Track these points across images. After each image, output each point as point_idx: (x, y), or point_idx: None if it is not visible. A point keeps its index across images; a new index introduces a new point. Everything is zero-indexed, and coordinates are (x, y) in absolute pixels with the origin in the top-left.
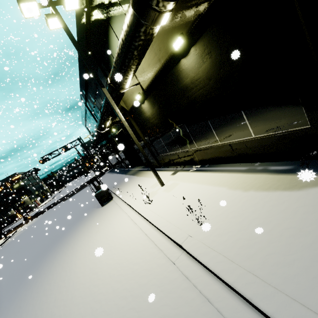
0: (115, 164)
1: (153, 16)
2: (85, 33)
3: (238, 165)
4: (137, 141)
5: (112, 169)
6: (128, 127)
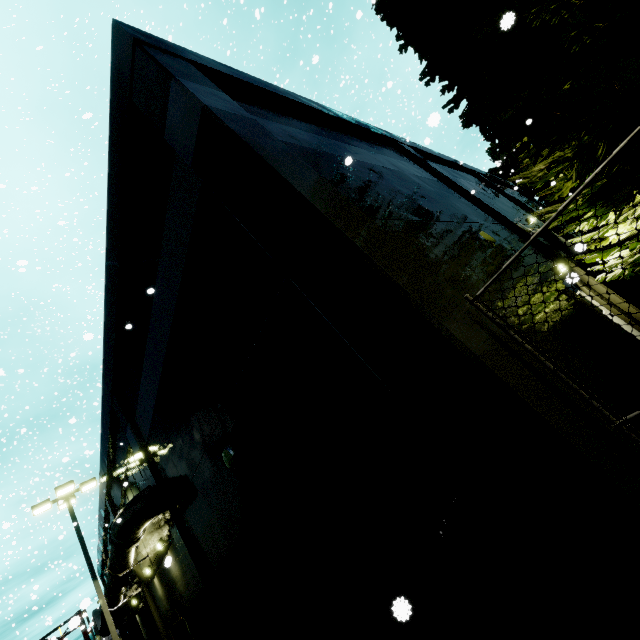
0: None
1: (123, 549)
2: (106, 489)
3: None
4: None
5: None
6: (115, 633)
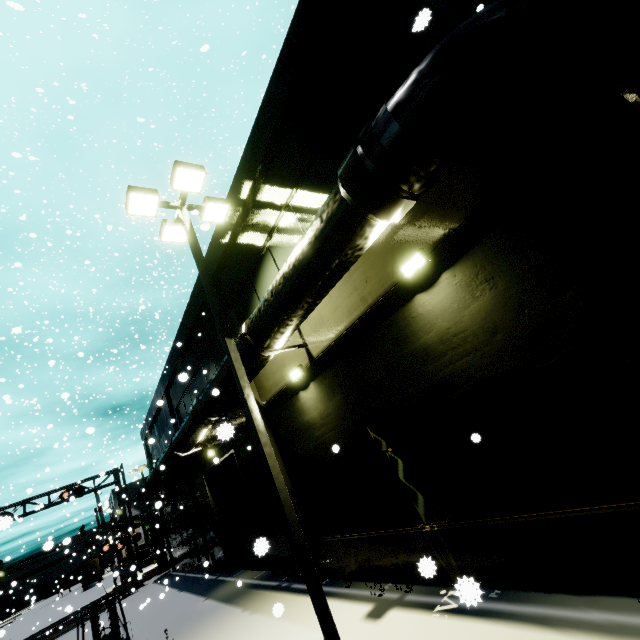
0: (180, 556)
1: (383, 199)
2: (219, 261)
3: (632, 605)
4: (281, 480)
5: (168, 571)
6: (266, 437)
